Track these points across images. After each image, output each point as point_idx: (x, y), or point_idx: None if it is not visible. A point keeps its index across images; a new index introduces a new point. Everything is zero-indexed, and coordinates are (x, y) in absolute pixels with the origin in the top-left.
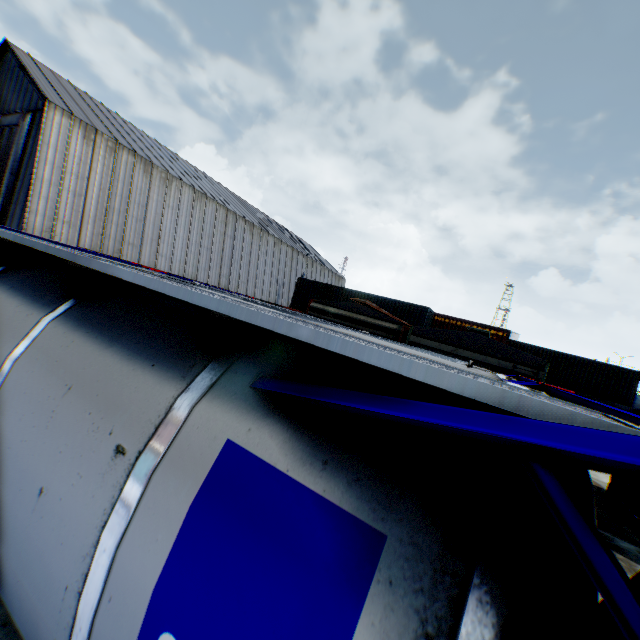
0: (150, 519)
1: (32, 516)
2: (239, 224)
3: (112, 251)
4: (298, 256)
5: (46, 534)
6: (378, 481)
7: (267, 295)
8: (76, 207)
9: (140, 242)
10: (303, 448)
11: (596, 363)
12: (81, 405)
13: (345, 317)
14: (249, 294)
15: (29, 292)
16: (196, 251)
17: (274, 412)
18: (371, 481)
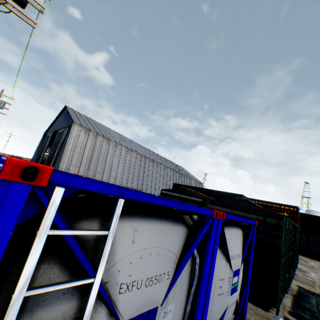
0: None
1: None
2: (147, 161)
3: (91, 176)
4: (176, 173)
5: None
6: None
7: None
8: (79, 159)
9: (103, 171)
10: None
11: None
12: None
13: (177, 197)
14: (152, 193)
15: None
16: (127, 174)
17: None
18: None
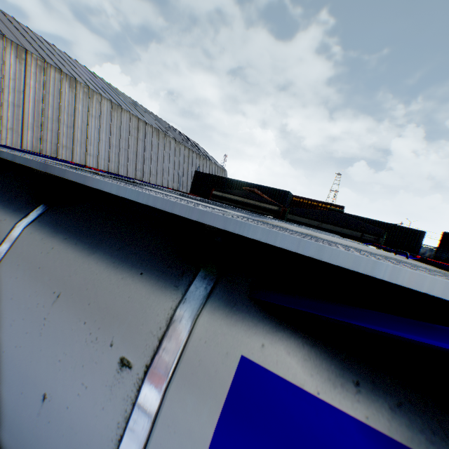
0: (171, 437)
1: (37, 419)
2: (148, 130)
3: (50, 152)
4: (193, 154)
5: (55, 438)
6: (422, 405)
7: (171, 184)
8: (16, 116)
9: (72, 145)
10: (327, 366)
11: (397, 226)
12: (73, 314)
13: (239, 202)
14: (158, 183)
15: None
16: (116, 151)
17: (282, 325)
18: (414, 406)
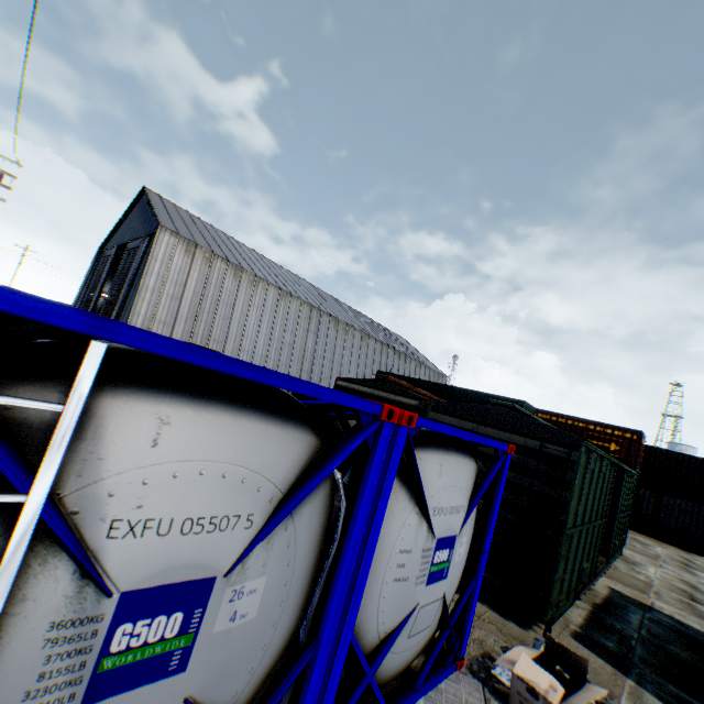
0: None
1: None
2: (323, 320)
3: None
4: (388, 351)
5: None
6: None
7: None
8: (171, 309)
9: (224, 338)
10: None
11: None
12: None
13: (368, 394)
14: None
15: None
16: (278, 346)
17: None
18: None
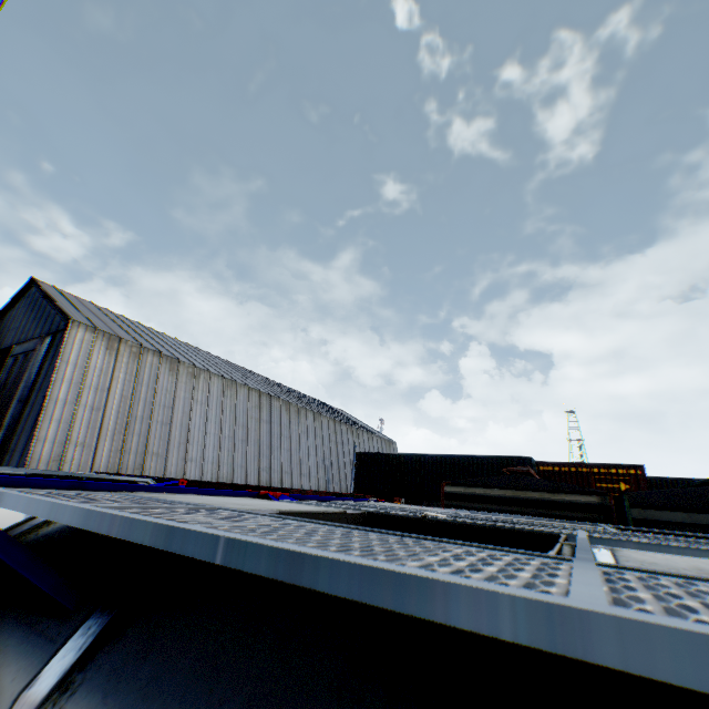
0: None
1: None
2: (274, 405)
3: (132, 468)
4: (341, 427)
5: None
6: None
7: (315, 482)
8: (93, 424)
9: (166, 449)
10: None
11: None
12: None
13: (506, 499)
14: (295, 486)
15: None
16: (230, 446)
17: None
18: None
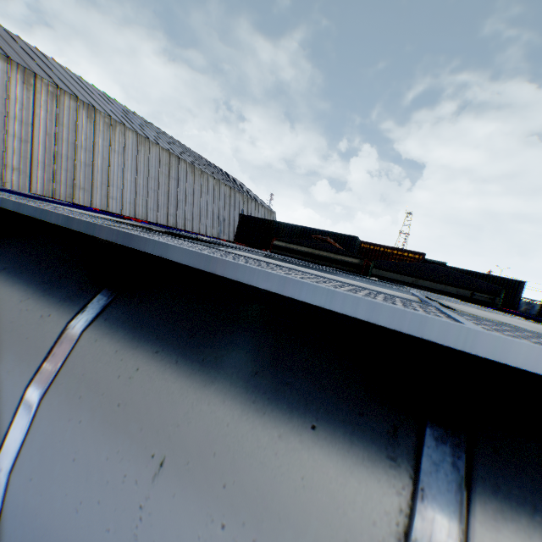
0: None
1: None
2: (181, 166)
3: (64, 196)
4: (235, 194)
5: None
6: None
7: (210, 230)
8: (24, 153)
9: (91, 186)
10: None
11: (490, 276)
12: (195, 503)
13: (308, 254)
14: (195, 230)
15: (31, 277)
16: (144, 193)
17: None
18: None
